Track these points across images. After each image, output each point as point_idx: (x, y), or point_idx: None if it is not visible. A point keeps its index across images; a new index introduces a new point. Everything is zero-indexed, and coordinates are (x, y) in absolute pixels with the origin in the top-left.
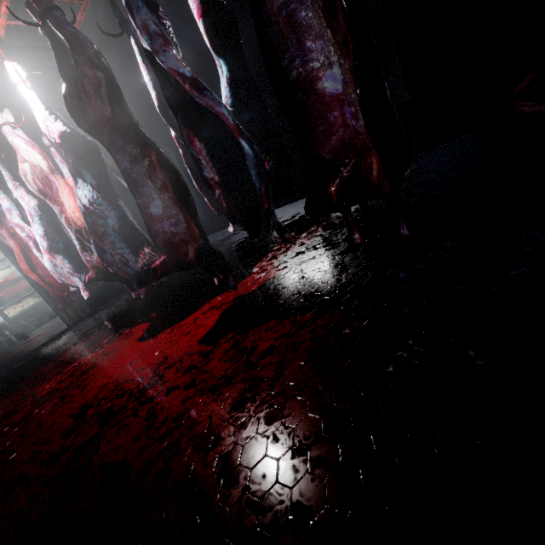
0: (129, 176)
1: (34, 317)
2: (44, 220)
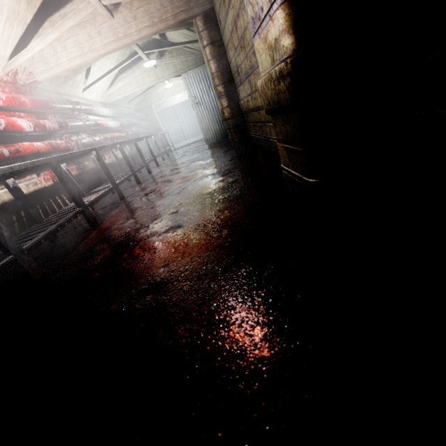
0: None
1: (132, 163)
2: None
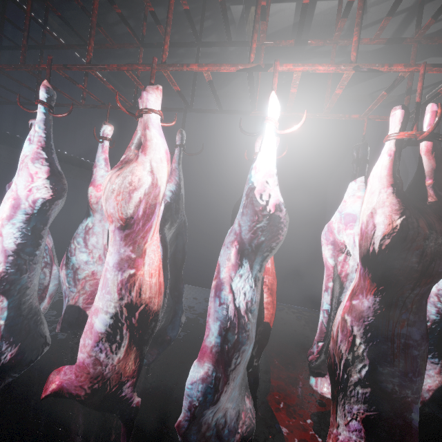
0: (400, 346)
1: None
2: (31, 226)
